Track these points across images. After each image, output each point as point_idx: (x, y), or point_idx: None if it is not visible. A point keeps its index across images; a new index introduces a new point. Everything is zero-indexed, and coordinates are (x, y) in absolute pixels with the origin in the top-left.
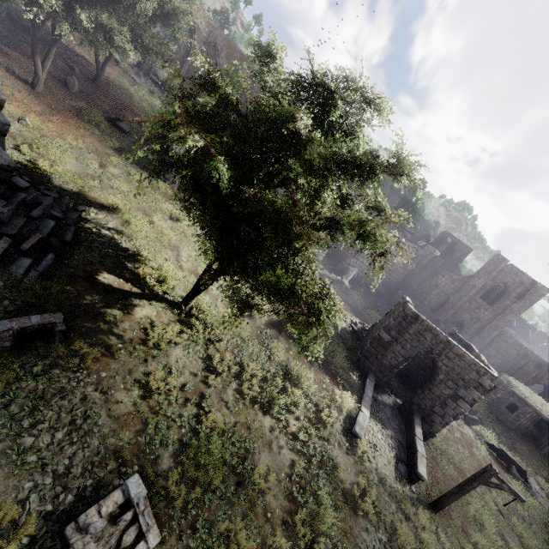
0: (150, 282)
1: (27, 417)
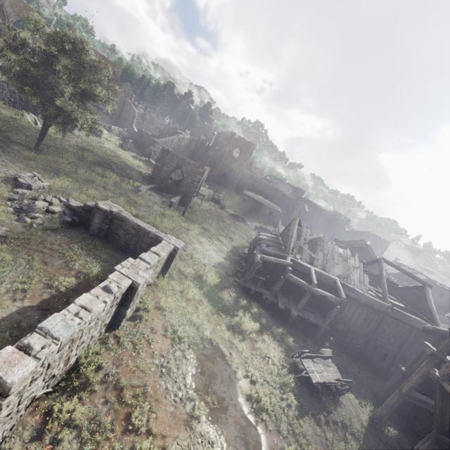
0: (13, 138)
1: None
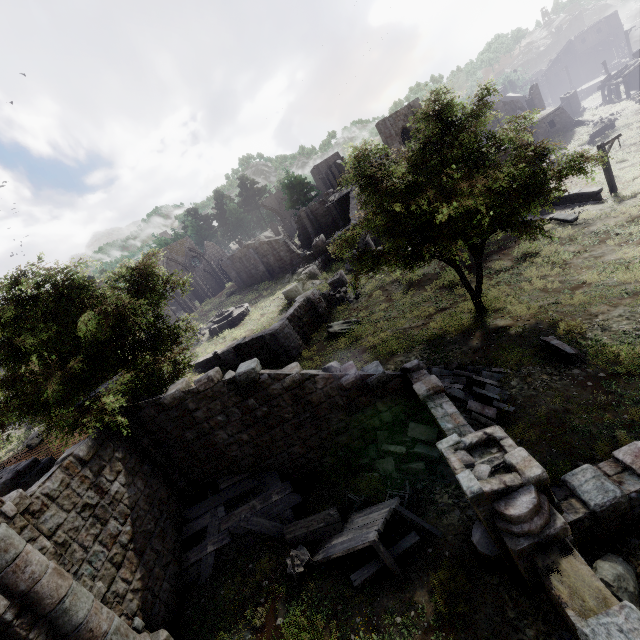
0: (466, 325)
1: (633, 334)
